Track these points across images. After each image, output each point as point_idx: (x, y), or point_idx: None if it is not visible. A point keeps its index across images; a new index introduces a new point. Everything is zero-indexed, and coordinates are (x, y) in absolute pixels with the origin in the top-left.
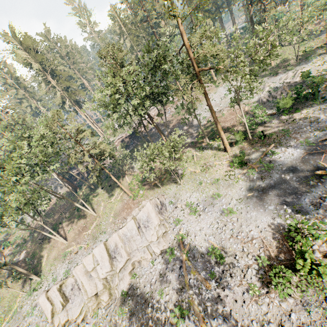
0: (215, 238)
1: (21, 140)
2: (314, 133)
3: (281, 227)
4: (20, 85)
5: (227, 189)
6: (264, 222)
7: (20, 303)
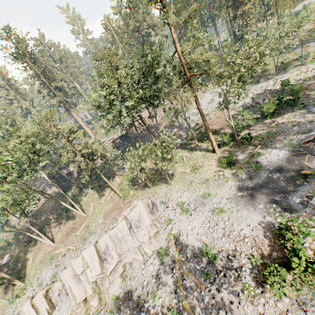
0: (208, 238)
1: (11, 139)
2: (296, 135)
3: (272, 225)
4: (11, 86)
5: (217, 188)
6: (255, 220)
7: (1, 311)
